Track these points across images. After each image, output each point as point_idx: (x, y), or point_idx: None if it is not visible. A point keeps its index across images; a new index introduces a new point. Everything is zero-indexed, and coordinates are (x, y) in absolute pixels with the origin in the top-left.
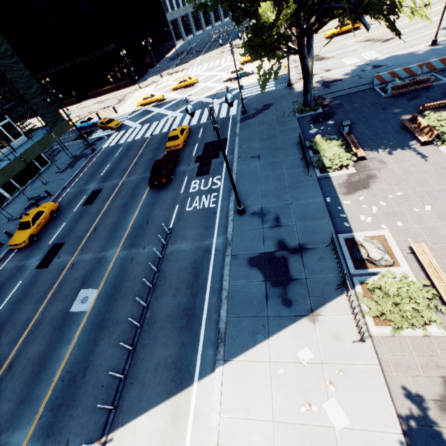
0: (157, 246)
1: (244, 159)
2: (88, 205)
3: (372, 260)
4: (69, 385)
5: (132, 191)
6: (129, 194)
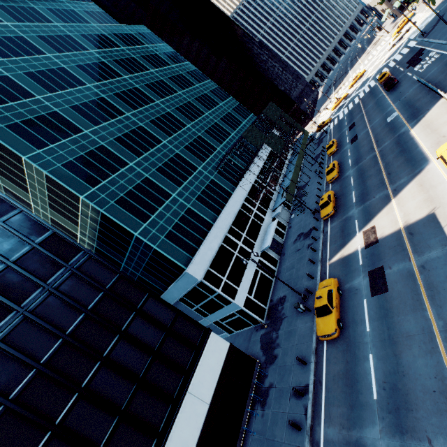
0: (416, 85)
1: (443, 36)
2: (353, 128)
3: None
4: (412, 115)
5: (375, 105)
6: (375, 106)
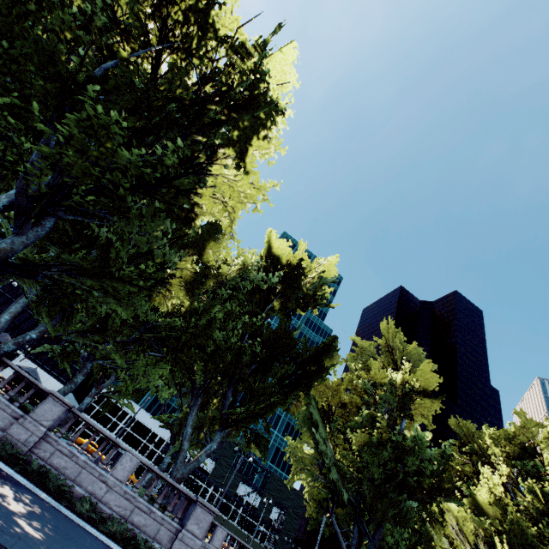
0: None
1: None
2: None
3: None
4: None
5: None
6: None
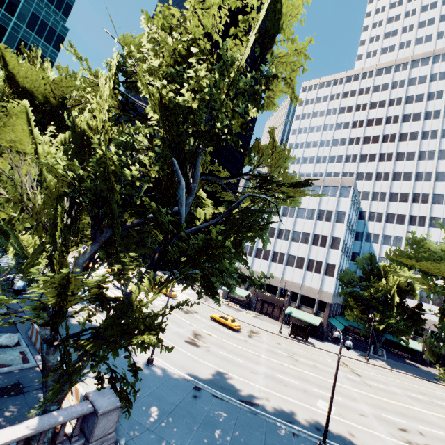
0: None
1: None
2: None
3: None
4: None
5: None
6: None
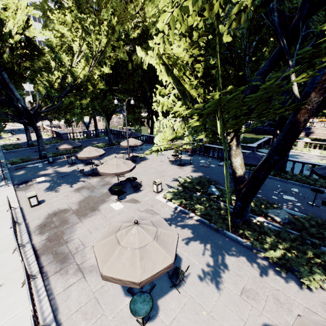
0: None
1: None
2: None
3: (5, 138)
4: None
5: None
6: None
